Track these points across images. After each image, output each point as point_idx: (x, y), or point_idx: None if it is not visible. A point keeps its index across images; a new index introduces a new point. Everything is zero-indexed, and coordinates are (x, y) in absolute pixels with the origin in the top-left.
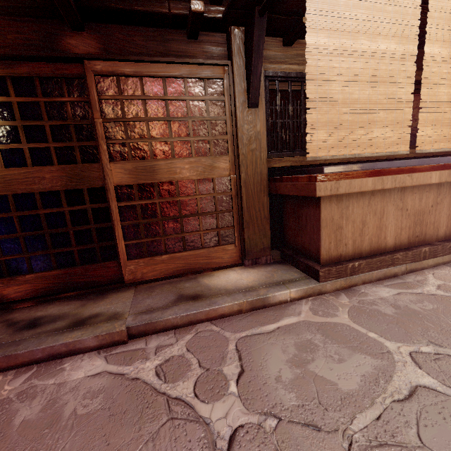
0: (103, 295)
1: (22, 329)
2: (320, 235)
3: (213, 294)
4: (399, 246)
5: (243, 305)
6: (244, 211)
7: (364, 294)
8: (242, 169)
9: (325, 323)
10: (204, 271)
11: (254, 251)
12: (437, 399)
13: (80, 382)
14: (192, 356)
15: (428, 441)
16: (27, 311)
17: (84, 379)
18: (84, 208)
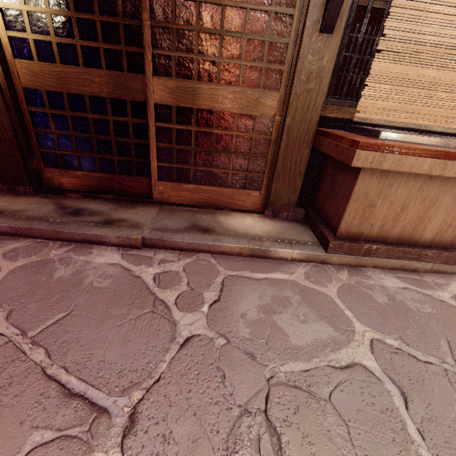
0: (134, 205)
1: (69, 214)
2: (347, 207)
3: (221, 232)
4: (436, 244)
5: (244, 250)
6: (278, 160)
7: (368, 277)
8: (290, 112)
9: (311, 289)
10: (224, 209)
11: (277, 204)
12: (368, 379)
13: (100, 265)
14: (185, 275)
15: (336, 400)
16: (75, 200)
17: (103, 264)
18: (125, 121)
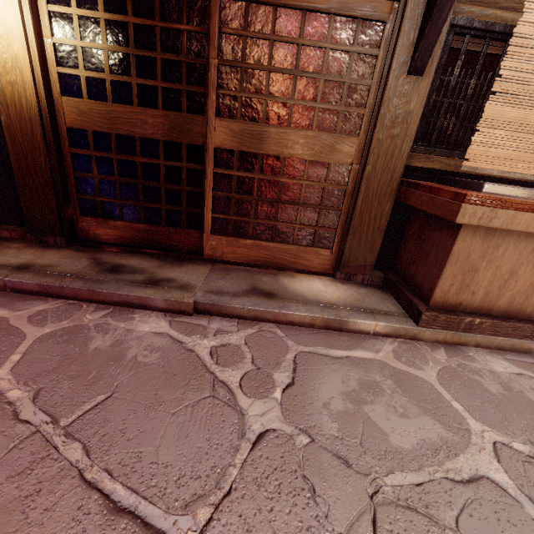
0: (181, 262)
1: (107, 271)
2: (443, 271)
3: (288, 298)
4: None
5: (317, 320)
6: (354, 214)
7: (471, 358)
8: (370, 160)
9: (404, 372)
10: (287, 270)
11: (351, 265)
12: (502, 499)
13: (145, 334)
14: (248, 350)
15: (465, 529)
16: (113, 255)
17: (148, 333)
18: (179, 166)
